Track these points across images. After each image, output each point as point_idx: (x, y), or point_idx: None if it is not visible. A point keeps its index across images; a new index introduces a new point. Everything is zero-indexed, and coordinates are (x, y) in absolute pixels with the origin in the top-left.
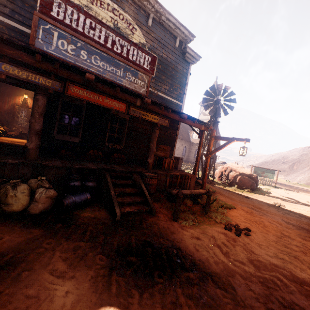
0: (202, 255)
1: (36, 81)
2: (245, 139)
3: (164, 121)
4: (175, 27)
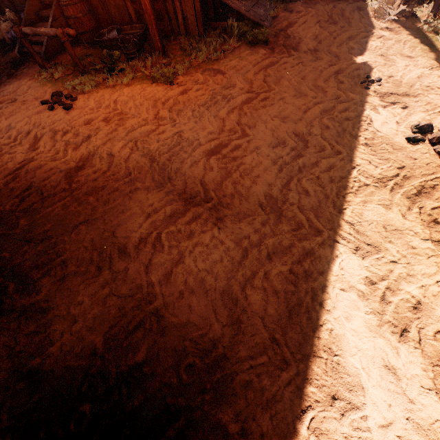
0: None
1: None
2: None
3: None
4: None
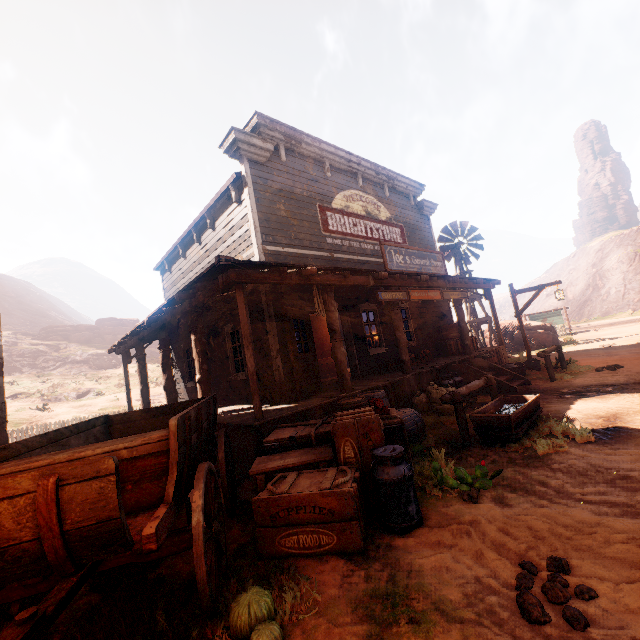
0: (611, 382)
1: (396, 297)
2: (556, 282)
3: (464, 294)
4: (406, 186)
